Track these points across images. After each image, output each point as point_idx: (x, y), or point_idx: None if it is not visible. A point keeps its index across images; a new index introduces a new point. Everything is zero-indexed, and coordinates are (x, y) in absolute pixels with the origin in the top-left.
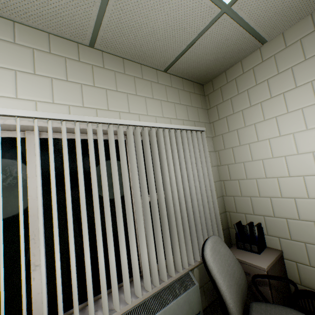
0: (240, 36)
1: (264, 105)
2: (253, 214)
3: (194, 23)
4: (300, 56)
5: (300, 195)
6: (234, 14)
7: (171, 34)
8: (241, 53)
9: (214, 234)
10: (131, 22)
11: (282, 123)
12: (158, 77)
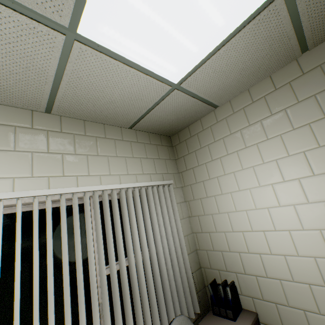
0: (194, 103)
1: (223, 160)
2: (226, 271)
3: (149, 95)
4: (245, 122)
5: (264, 251)
6: (184, 89)
7: (129, 102)
8: (199, 114)
9: (188, 301)
10: (87, 95)
11: (240, 179)
12: (123, 134)
